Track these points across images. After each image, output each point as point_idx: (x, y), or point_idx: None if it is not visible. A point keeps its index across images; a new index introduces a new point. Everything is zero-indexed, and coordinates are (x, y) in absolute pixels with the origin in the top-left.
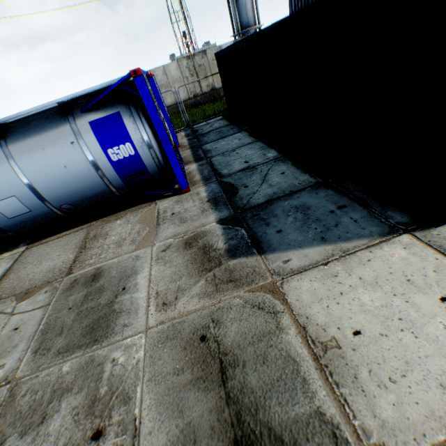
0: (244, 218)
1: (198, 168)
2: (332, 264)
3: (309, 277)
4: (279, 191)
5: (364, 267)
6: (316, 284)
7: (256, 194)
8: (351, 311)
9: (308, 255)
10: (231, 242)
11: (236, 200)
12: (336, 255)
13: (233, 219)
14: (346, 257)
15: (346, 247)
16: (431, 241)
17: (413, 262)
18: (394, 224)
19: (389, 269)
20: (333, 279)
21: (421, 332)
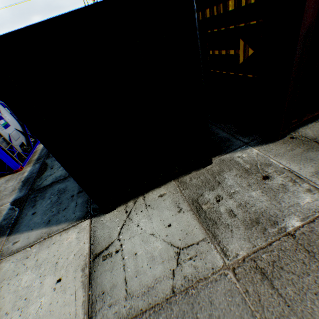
0: (28, 199)
1: (43, 148)
2: (34, 246)
3: (15, 258)
4: (64, 174)
5: (47, 250)
6: (13, 265)
7: (51, 176)
8: (9, 291)
9: (30, 237)
10: (3, 223)
11: (37, 181)
12: (43, 237)
13: (21, 200)
14: (46, 240)
15: (54, 230)
16: (94, 226)
17: (72, 245)
18: (90, 210)
19: (57, 252)
20: (24, 261)
21: (27, 310)
